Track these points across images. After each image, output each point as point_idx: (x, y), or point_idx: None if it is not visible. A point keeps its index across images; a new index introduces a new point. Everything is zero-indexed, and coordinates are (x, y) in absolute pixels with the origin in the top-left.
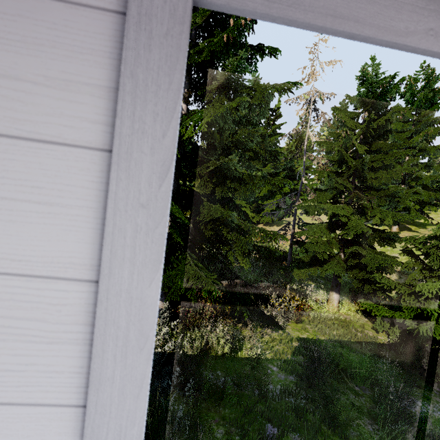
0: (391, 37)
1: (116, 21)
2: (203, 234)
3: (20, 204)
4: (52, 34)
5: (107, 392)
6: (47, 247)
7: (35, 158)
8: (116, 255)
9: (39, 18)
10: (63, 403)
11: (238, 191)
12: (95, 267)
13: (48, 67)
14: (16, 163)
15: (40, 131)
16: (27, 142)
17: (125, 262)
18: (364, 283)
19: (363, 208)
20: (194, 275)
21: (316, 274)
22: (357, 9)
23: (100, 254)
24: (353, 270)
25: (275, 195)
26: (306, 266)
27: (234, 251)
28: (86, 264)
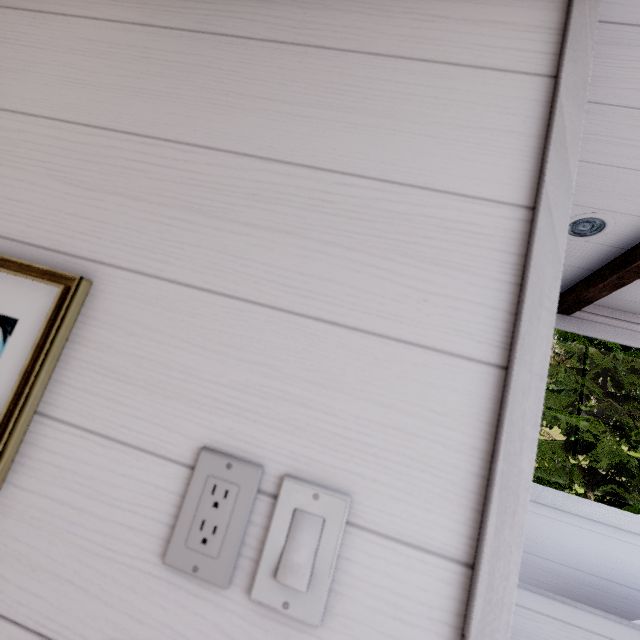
0: None
1: None
2: None
3: None
4: None
5: None
6: None
7: None
8: None
9: None
10: None
11: None
12: None
13: None
14: None
15: None
16: None
17: None
18: None
19: (622, 426)
20: None
21: None
22: None
23: None
24: None
25: None
26: None
27: None
28: None
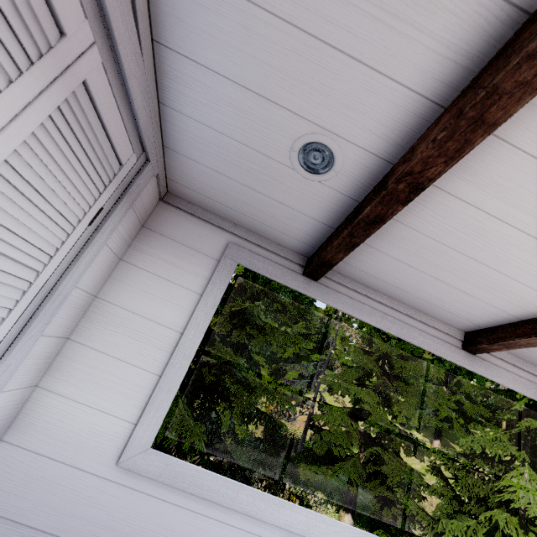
0: (292, 286)
1: (216, 262)
2: (203, 378)
3: (169, 303)
4: (197, 261)
5: (172, 371)
6: (171, 318)
7: (179, 291)
8: (192, 326)
9: (196, 256)
10: (154, 372)
11: (255, 339)
12: (183, 328)
13: (193, 269)
14: (173, 291)
15: (184, 284)
16: (179, 286)
17: (194, 329)
18: (383, 504)
19: (389, 399)
20: (179, 420)
21: (332, 485)
22: (283, 277)
23: (186, 324)
24: (372, 482)
25: (301, 361)
26: (317, 462)
27: (232, 412)
28: (181, 326)
